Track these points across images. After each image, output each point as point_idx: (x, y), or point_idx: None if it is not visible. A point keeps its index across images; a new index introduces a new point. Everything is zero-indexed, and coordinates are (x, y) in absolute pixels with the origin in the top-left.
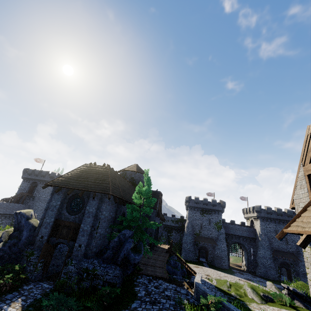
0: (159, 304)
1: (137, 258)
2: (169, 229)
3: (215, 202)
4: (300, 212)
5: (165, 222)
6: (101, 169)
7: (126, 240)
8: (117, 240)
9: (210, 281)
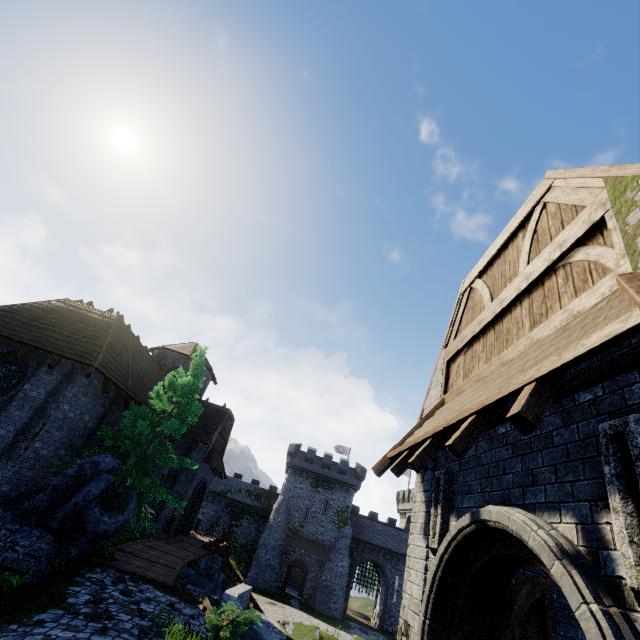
0: (107, 621)
1: (106, 520)
2: (238, 510)
3: (345, 465)
4: (419, 422)
5: (234, 493)
6: (99, 317)
7: (96, 477)
8: (72, 474)
9: (282, 626)
